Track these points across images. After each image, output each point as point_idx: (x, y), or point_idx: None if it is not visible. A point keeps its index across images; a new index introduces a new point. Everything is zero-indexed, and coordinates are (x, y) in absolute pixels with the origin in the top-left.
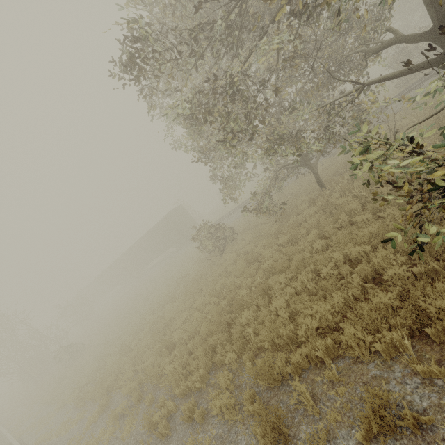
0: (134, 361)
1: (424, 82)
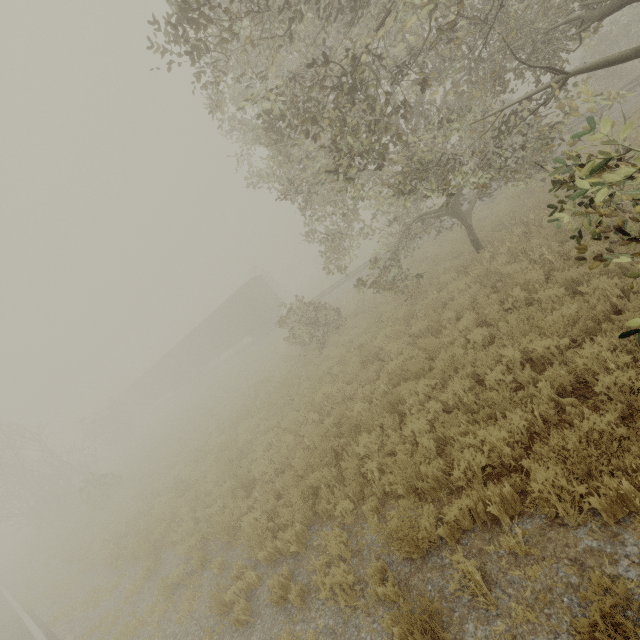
0: (194, 505)
1: (637, 86)
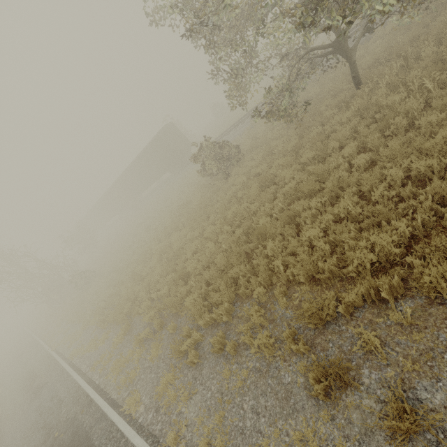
0: (148, 289)
1: None
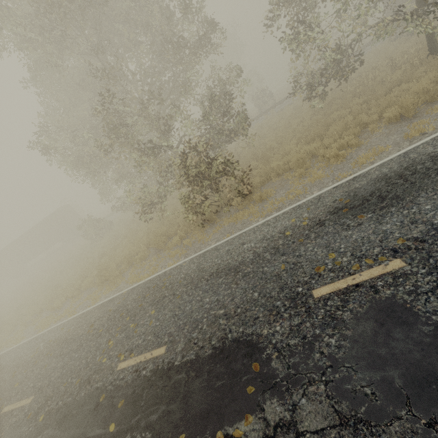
0: None
1: None
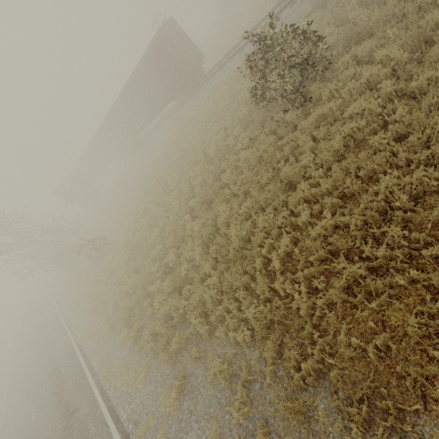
0: (201, 309)
1: None
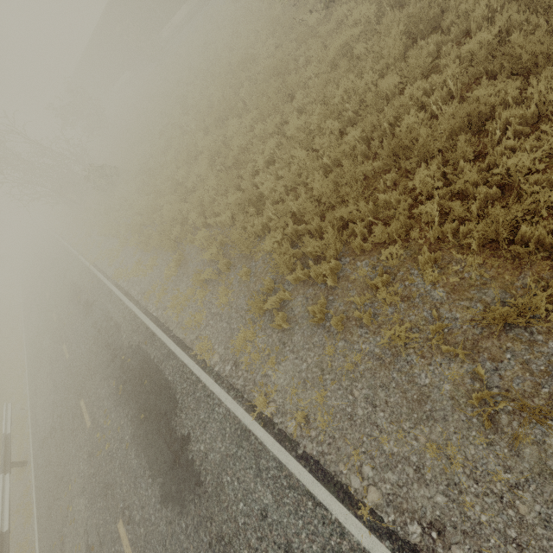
0: (201, 210)
1: None
